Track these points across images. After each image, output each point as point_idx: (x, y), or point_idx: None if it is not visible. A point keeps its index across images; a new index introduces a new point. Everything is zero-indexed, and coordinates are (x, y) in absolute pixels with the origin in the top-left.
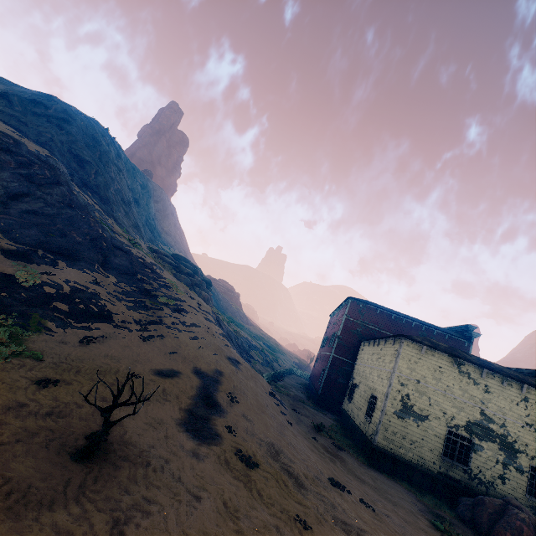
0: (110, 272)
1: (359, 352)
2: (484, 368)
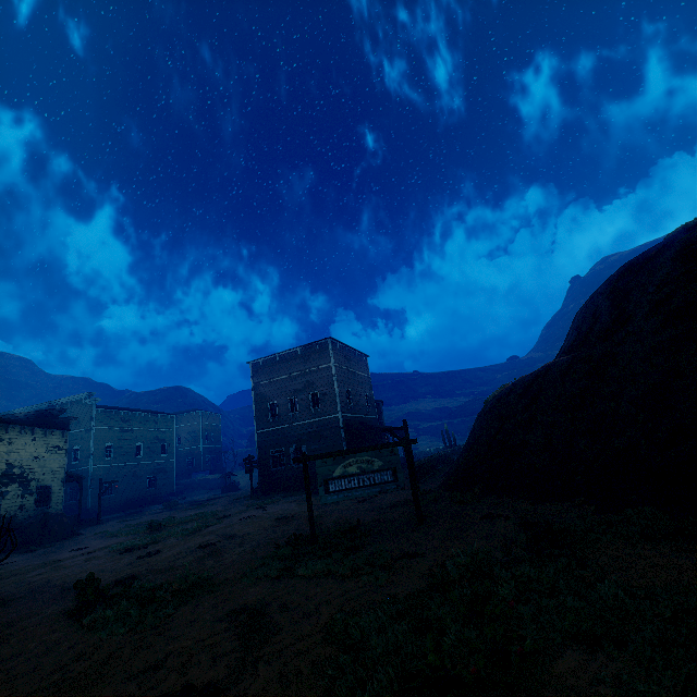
0: None
1: None
2: (11, 424)
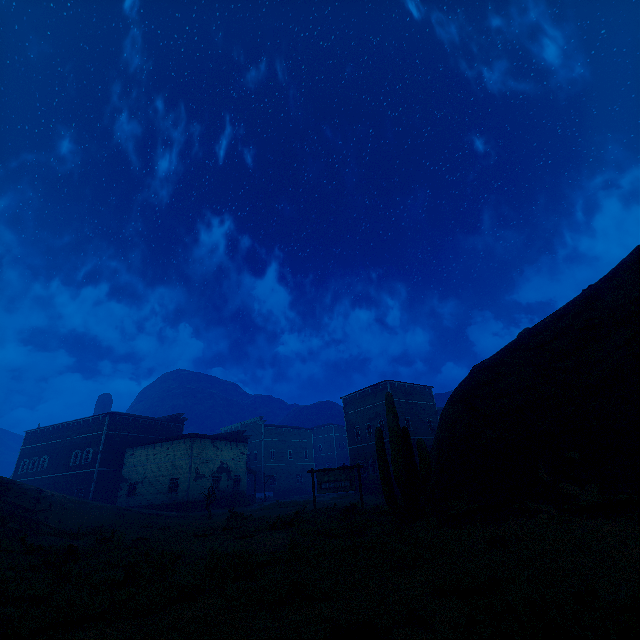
0: None
1: (127, 457)
2: (221, 440)
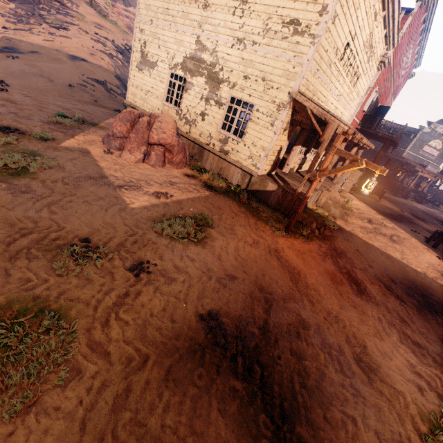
0: (13, 2)
1: None
2: None
